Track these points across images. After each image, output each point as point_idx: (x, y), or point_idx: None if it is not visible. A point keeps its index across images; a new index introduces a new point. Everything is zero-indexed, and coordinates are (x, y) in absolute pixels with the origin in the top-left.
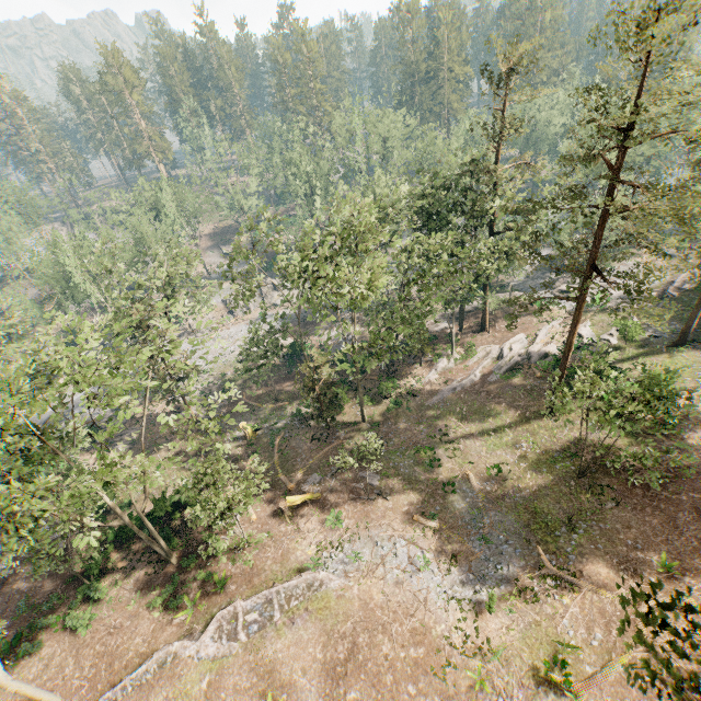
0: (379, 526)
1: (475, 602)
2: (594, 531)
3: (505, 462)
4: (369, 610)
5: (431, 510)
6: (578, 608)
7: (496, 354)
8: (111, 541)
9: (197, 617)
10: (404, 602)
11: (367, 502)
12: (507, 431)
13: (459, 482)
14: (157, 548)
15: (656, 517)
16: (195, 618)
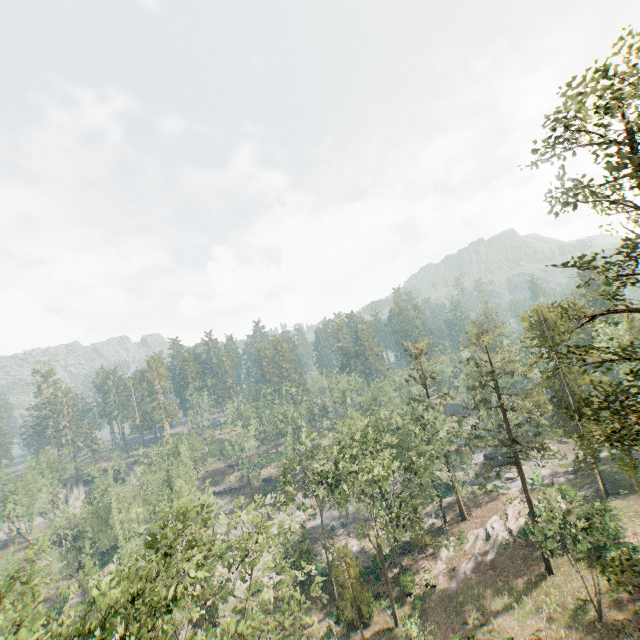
0: None
1: None
2: None
3: (538, 628)
4: None
5: None
6: None
7: (484, 534)
8: None
9: None
10: None
11: None
12: (525, 598)
13: None
14: None
15: None
16: None
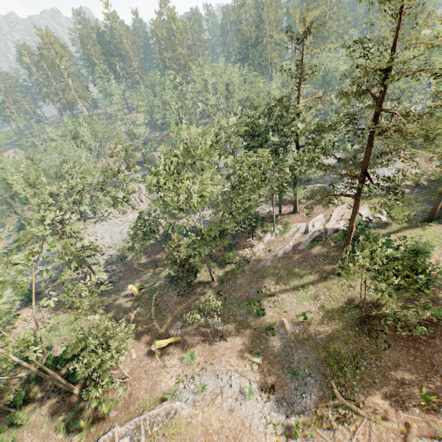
0: (220, 362)
1: (286, 427)
2: (372, 368)
3: (309, 311)
4: (208, 435)
5: (257, 349)
6: (362, 434)
7: (304, 229)
8: (35, 376)
9: (89, 437)
10: (234, 428)
11: (213, 343)
12: (311, 286)
13: (277, 326)
14: (61, 385)
15: (418, 357)
16: (87, 438)
